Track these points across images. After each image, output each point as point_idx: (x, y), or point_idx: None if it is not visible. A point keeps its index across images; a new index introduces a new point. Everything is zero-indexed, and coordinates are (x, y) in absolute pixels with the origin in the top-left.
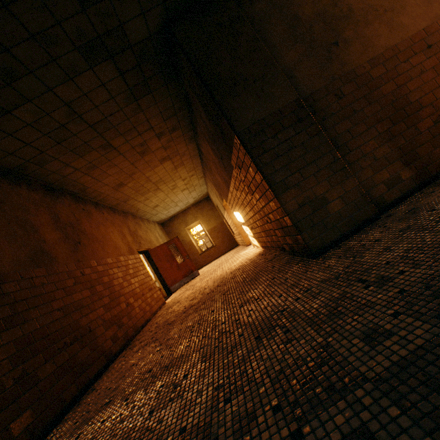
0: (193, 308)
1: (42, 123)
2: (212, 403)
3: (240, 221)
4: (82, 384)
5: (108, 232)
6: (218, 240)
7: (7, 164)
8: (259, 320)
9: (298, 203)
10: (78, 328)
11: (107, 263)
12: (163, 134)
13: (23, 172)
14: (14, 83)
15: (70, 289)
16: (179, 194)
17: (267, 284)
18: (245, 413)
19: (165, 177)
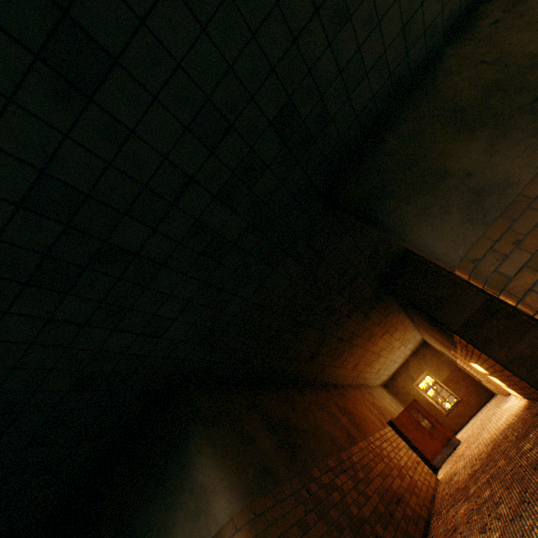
0: (478, 471)
1: (328, 351)
2: (519, 496)
3: (481, 371)
4: (420, 533)
5: (361, 409)
6: (461, 392)
7: (310, 378)
8: (533, 460)
9: (526, 370)
10: (394, 490)
11: (377, 438)
12: (381, 321)
13: (314, 379)
14: (323, 342)
15: (374, 460)
16: (396, 351)
17: (535, 437)
18: (533, 490)
19: (384, 345)
